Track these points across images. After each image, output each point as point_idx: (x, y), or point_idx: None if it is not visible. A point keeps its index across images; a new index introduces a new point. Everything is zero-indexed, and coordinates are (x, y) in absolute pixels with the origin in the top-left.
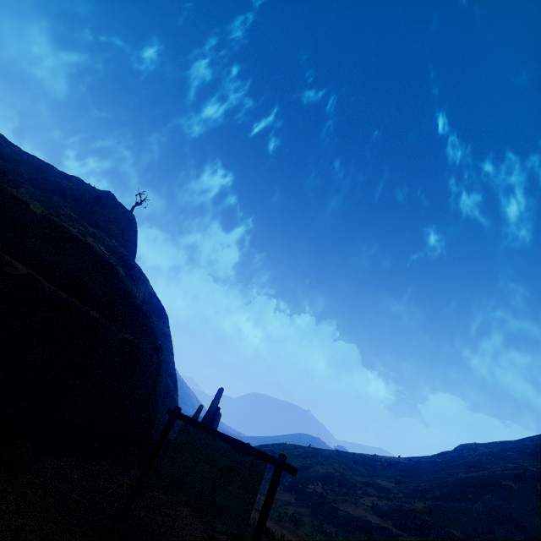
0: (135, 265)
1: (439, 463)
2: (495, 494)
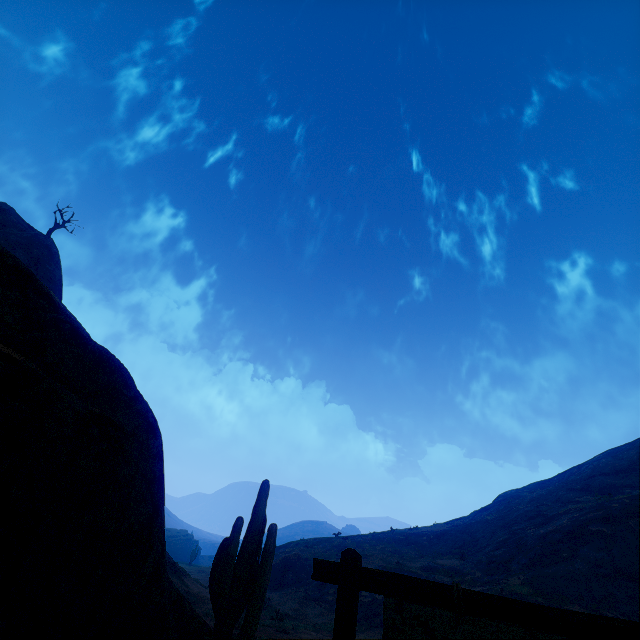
0: (66, 309)
1: (492, 522)
2: (592, 546)
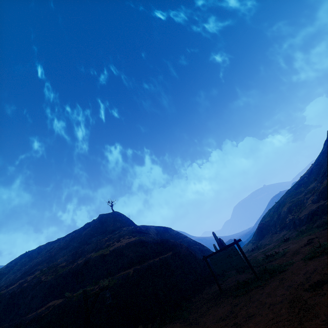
0: (139, 227)
1: (324, 152)
2: None
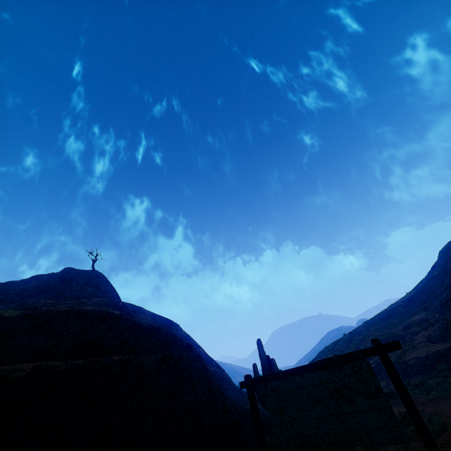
0: (124, 303)
1: (438, 274)
2: None
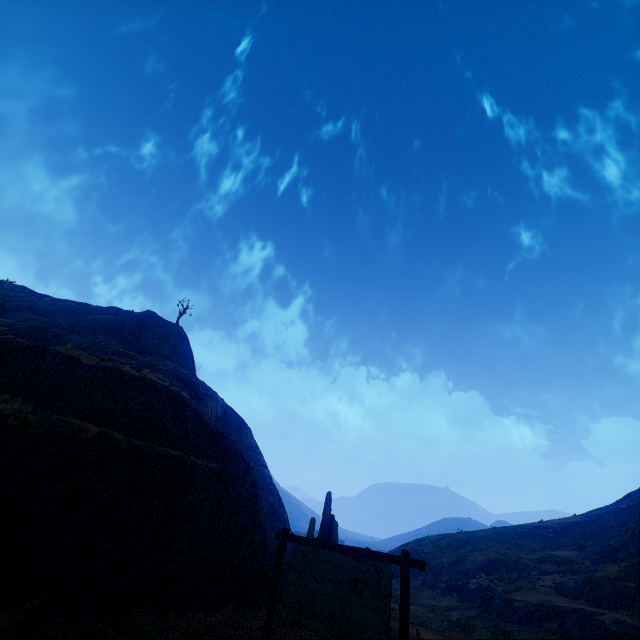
0: (198, 381)
1: (625, 510)
2: None
